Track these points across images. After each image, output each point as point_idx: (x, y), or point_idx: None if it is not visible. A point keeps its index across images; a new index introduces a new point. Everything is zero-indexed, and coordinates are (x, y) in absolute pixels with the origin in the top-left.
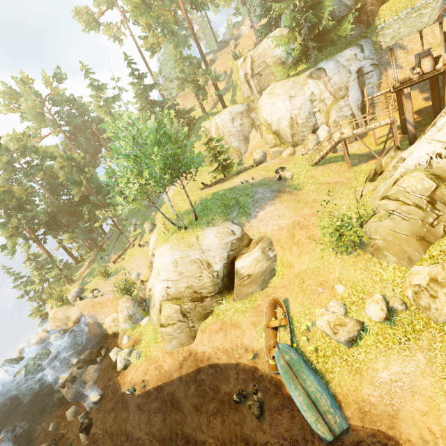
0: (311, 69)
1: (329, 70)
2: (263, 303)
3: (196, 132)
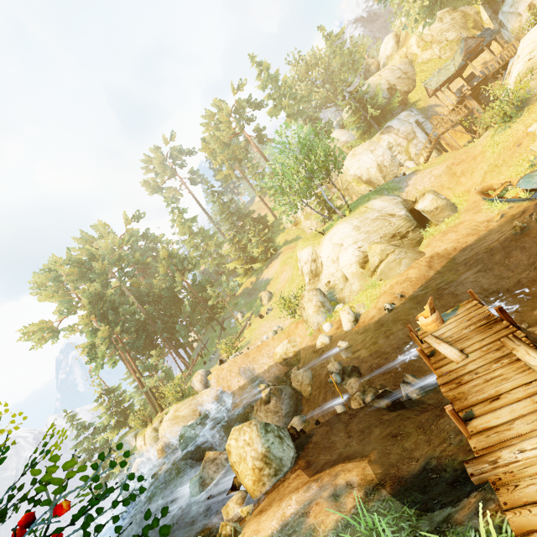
0: (380, 131)
1: (395, 125)
2: (468, 207)
3: (276, 228)
